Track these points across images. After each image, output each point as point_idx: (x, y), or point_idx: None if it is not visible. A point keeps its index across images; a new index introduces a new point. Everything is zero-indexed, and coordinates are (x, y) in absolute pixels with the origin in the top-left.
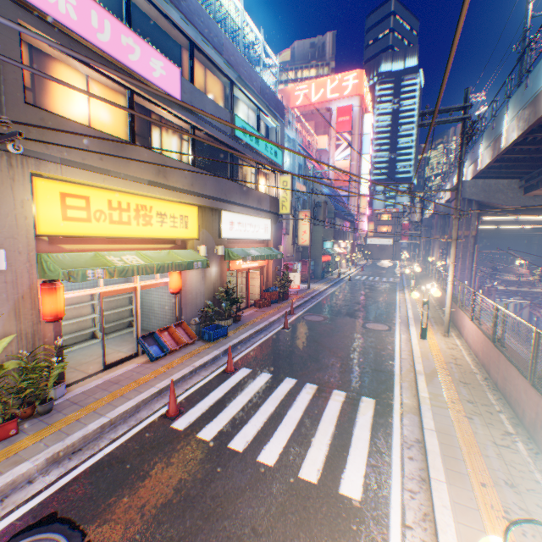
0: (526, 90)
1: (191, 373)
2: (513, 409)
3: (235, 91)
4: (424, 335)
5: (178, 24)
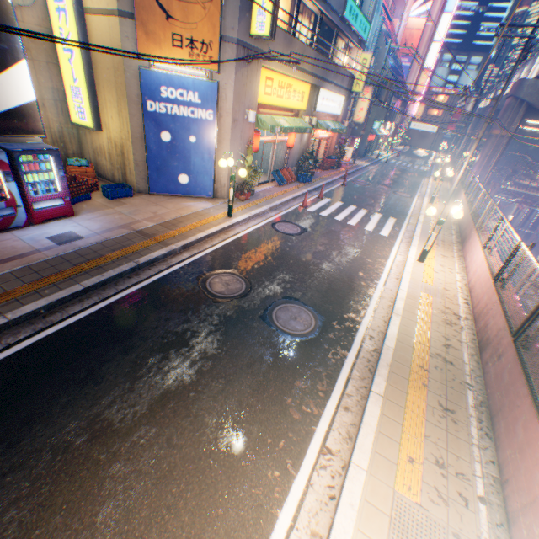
0: None
1: (302, 195)
2: (459, 229)
3: None
4: (432, 202)
5: None
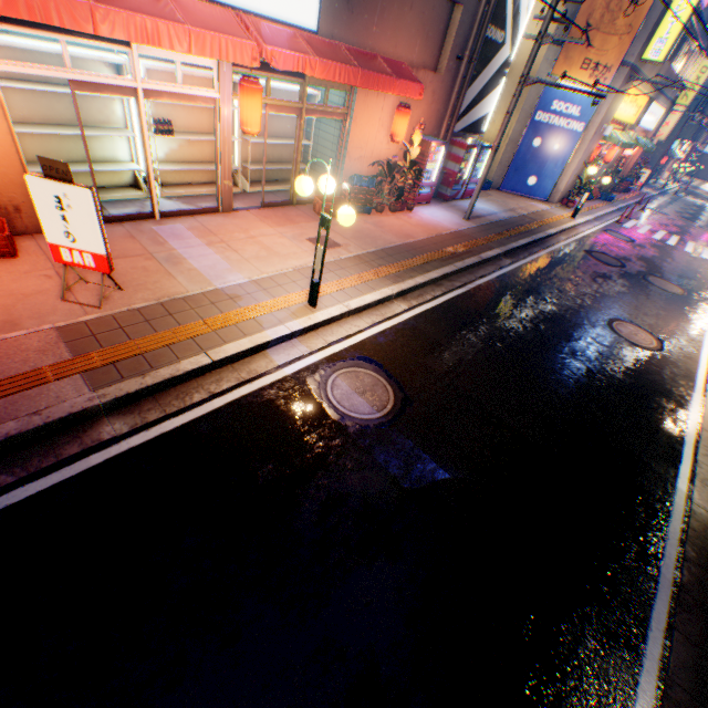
0: None
1: (609, 213)
2: None
3: None
4: None
5: None
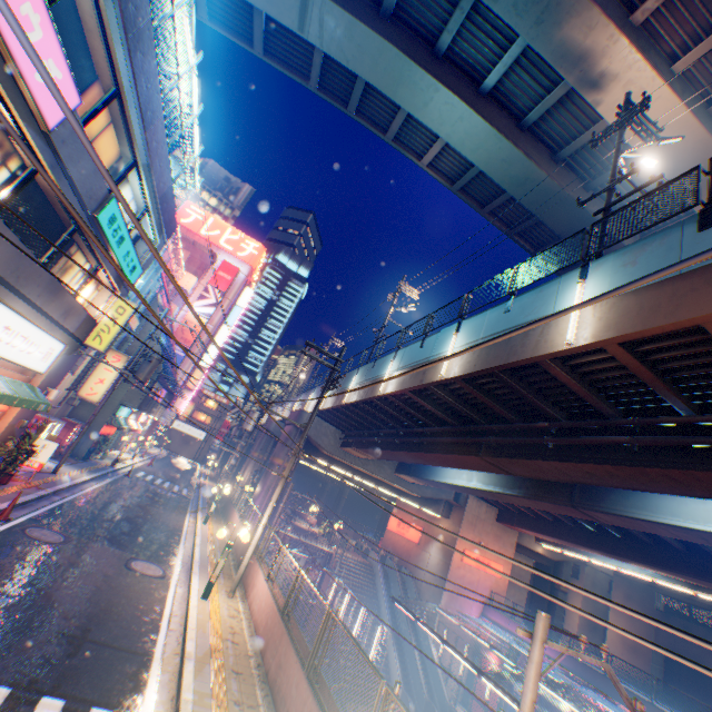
0: (373, 369)
1: None
2: (279, 709)
3: (133, 172)
4: (210, 593)
5: (119, 63)
